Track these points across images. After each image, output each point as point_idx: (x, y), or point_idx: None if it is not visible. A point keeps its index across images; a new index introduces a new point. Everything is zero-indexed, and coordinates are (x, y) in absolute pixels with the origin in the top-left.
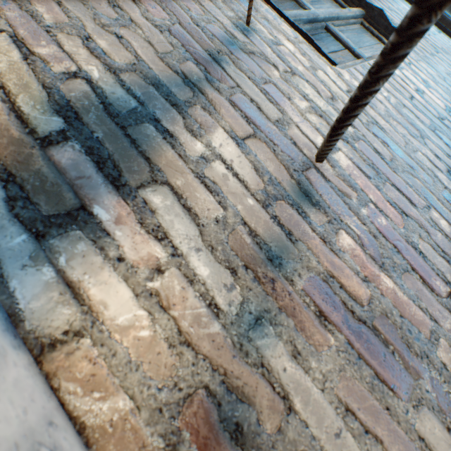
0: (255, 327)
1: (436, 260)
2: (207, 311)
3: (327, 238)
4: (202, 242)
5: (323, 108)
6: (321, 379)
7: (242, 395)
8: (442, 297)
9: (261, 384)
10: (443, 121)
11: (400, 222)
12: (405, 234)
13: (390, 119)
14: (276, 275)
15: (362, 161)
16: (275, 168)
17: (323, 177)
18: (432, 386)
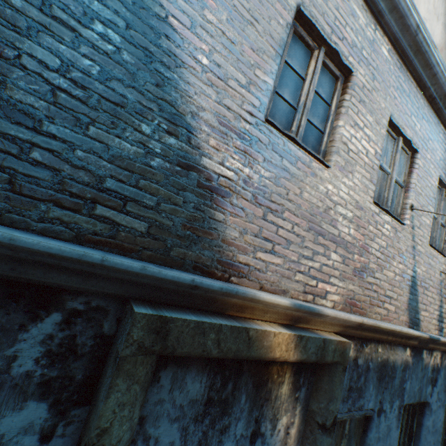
0: None
1: None
2: None
3: None
4: None
5: None
6: None
7: None
8: None
9: None
10: None
11: None
12: None
13: None
14: None
15: None
16: None
17: None
18: None
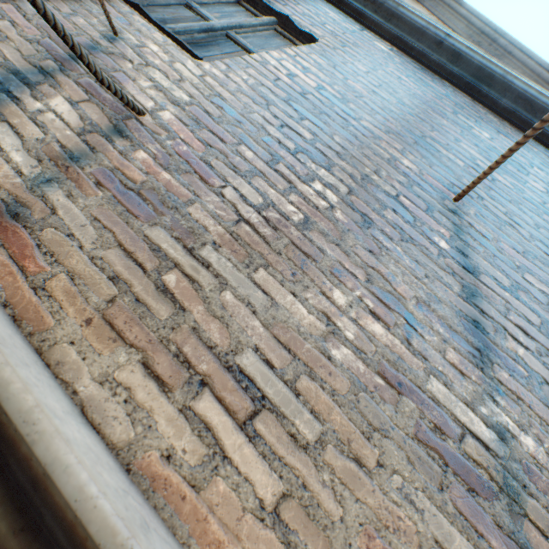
0: (46, 183)
1: (224, 171)
2: (15, 174)
3: (125, 153)
4: (23, 148)
5: (167, 87)
6: (84, 207)
7: (25, 205)
8: (215, 187)
9: (40, 203)
10: (306, 96)
11: (202, 150)
12: (203, 156)
13: (239, 94)
14: (73, 166)
15: (188, 117)
16: (99, 118)
17: (141, 124)
18: (172, 220)
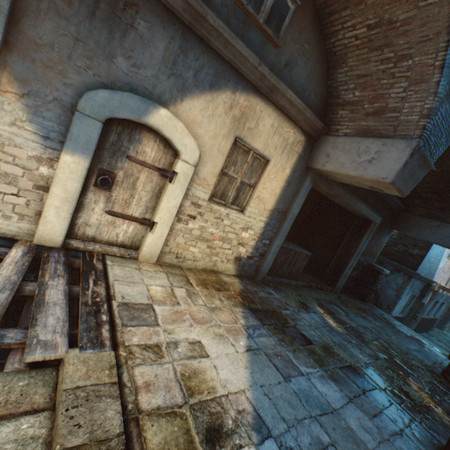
0: None
1: None
2: None
3: None
4: None
5: None
6: None
7: None
8: None
9: None
10: None
11: None
12: None
13: None
14: None
15: None
16: None
17: None
18: None
